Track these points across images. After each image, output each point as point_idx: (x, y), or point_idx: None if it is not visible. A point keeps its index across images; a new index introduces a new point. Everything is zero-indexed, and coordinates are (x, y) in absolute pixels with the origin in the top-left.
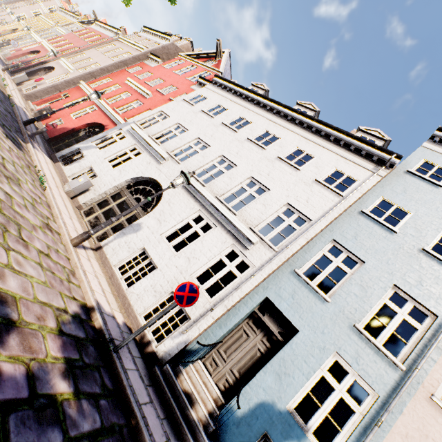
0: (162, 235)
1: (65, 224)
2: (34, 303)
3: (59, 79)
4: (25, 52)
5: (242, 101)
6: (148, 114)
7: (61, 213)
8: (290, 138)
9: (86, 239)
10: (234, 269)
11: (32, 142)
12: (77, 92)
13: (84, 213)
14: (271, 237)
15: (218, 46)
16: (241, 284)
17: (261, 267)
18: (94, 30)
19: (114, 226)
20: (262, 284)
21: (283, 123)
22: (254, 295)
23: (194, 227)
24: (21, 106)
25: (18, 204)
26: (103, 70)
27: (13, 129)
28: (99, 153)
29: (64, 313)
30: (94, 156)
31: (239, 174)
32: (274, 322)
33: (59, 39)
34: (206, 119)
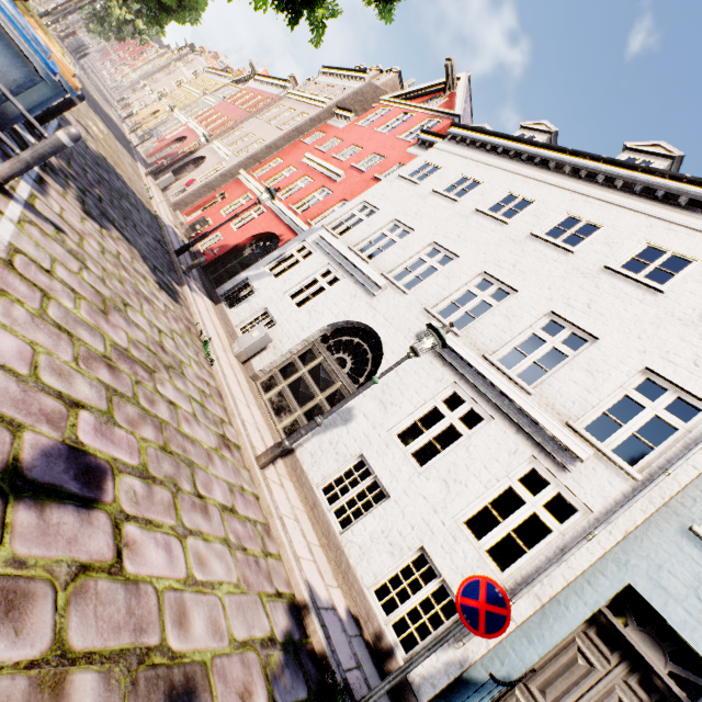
0: (391, 432)
1: (243, 423)
2: (231, 656)
3: (212, 172)
4: (170, 141)
5: (508, 163)
6: (344, 211)
7: (237, 403)
8: (626, 224)
9: (279, 455)
10: (543, 513)
11: (188, 281)
12: (236, 189)
13: (262, 385)
14: (616, 445)
15: (449, 71)
16: (567, 553)
17: (608, 517)
18: (253, 89)
19: (308, 410)
20: (613, 552)
21: (605, 194)
22: (597, 576)
23: (447, 417)
24: (170, 224)
25: (186, 417)
26: (270, 147)
27: (165, 269)
28: (276, 284)
29: (272, 649)
30: (268, 290)
31: (525, 308)
32: (654, 647)
33: (209, 113)
34: (444, 205)
